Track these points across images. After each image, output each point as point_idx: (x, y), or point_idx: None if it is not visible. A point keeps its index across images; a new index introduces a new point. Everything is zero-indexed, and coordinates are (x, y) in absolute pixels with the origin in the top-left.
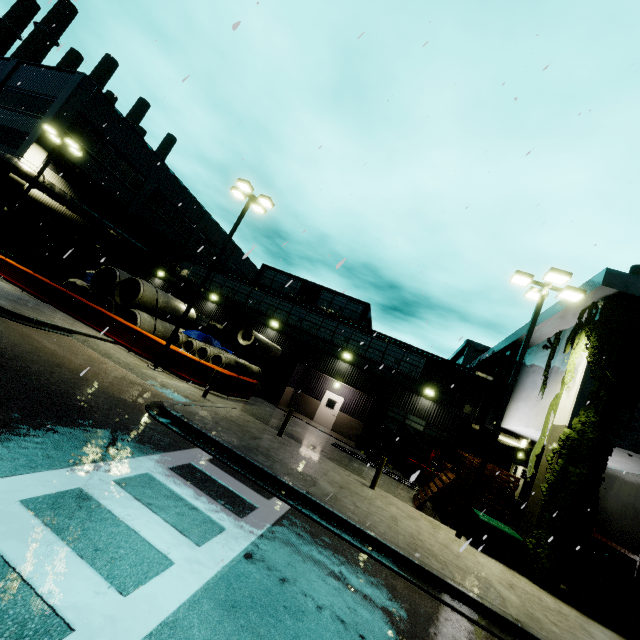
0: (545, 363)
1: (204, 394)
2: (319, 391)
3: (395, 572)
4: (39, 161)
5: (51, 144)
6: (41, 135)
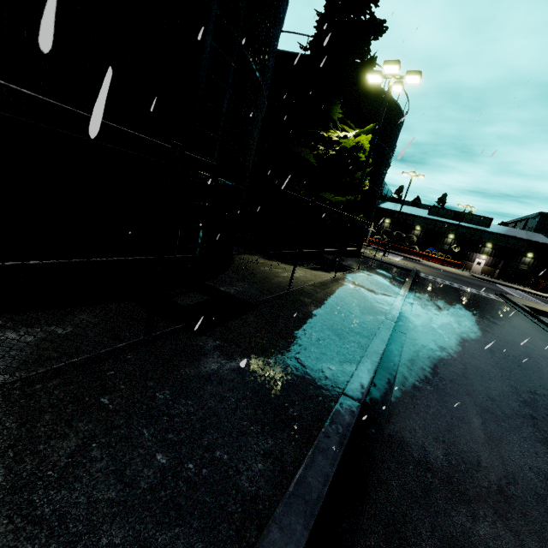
0: None
1: (462, 271)
2: (472, 259)
3: (542, 297)
4: None
5: None
6: None
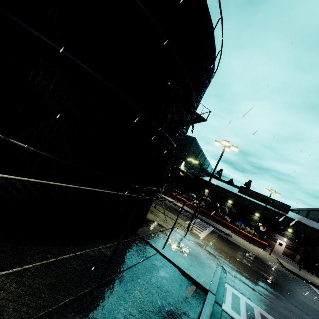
0: None
1: (270, 254)
2: (274, 239)
3: None
4: (183, 165)
5: (186, 159)
6: (185, 158)
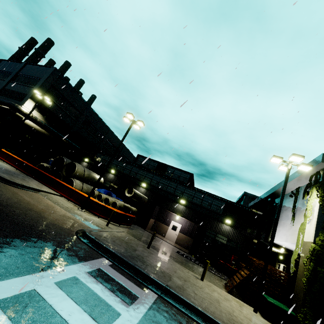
0: (292, 205)
1: (107, 224)
2: (168, 221)
3: None
4: (31, 107)
5: (37, 99)
6: (33, 95)
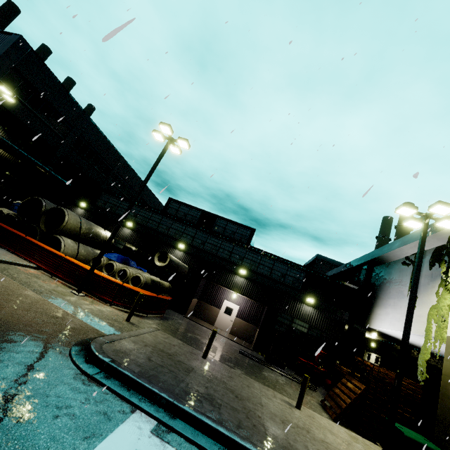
0: (409, 277)
1: (128, 318)
2: (218, 300)
3: None
4: None
5: None
6: None
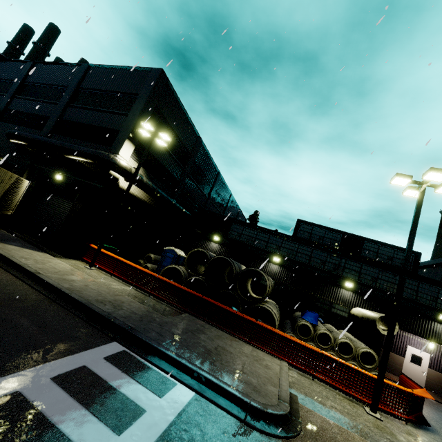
0: None
1: None
2: (399, 346)
3: None
4: (129, 155)
5: (137, 138)
6: (131, 131)
